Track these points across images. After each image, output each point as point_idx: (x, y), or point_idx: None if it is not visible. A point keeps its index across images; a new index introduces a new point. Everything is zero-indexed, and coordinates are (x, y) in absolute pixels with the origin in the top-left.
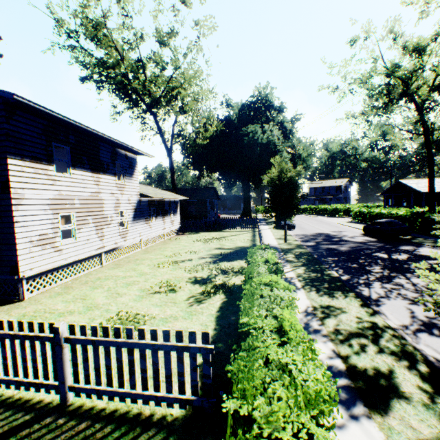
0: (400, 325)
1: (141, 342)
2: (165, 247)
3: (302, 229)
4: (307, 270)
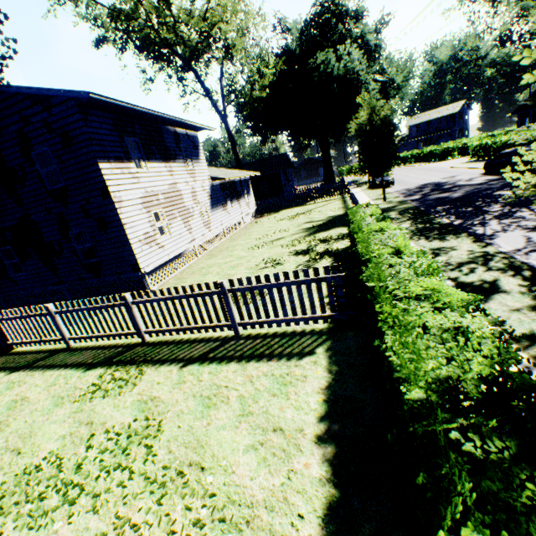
0: (512, 250)
1: (287, 281)
2: (249, 232)
3: (403, 183)
4: (414, 223)
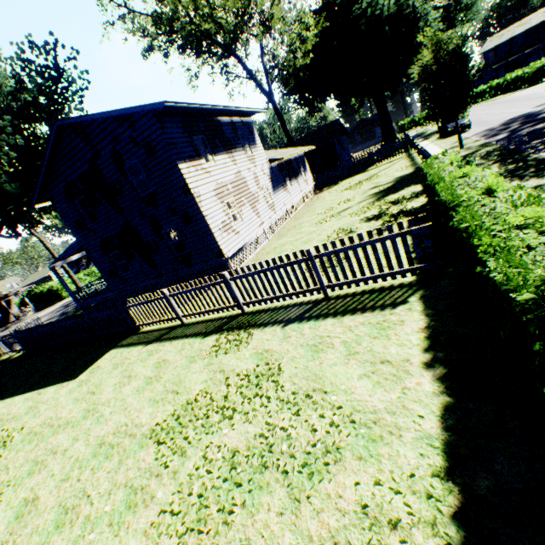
0: None
1: (371, 240)
2: (312, 208)
3: (483, 124)
4: (502, 165)
